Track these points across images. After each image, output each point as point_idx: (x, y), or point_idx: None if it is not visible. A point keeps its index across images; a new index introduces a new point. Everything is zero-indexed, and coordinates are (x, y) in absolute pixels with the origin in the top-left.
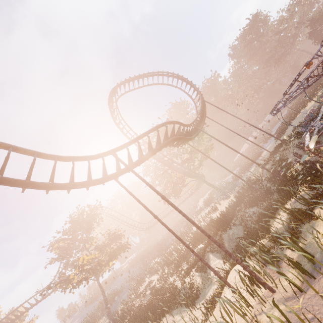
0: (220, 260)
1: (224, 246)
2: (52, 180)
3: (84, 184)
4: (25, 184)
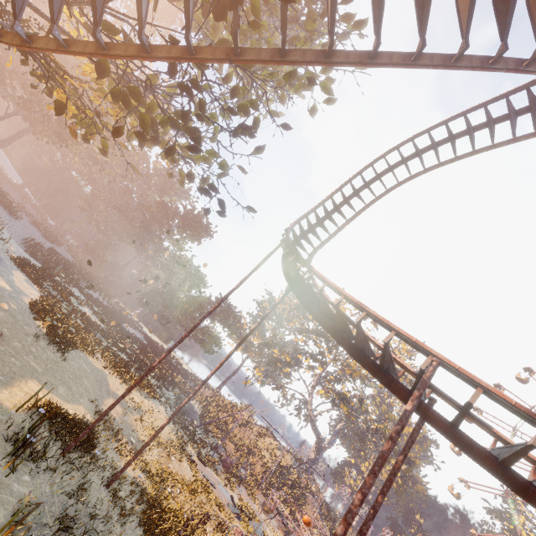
0: None
1: None
2: None
3: None
4: None
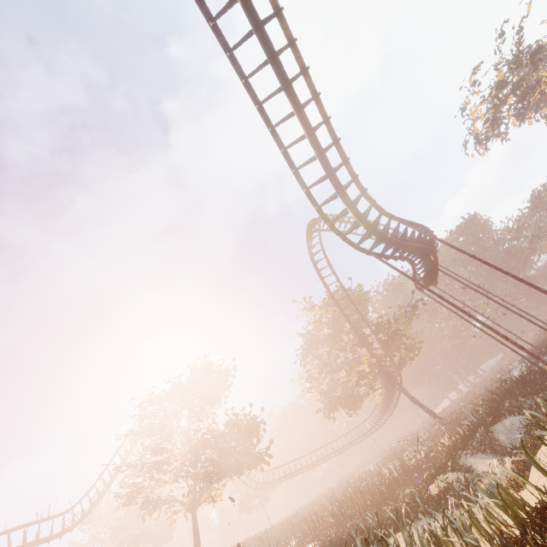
0: (497, 459)
1: (499, 440)
2: (356, 204)
3: (373, 226)
4: (344, 191)
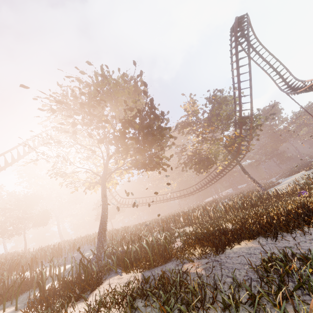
0: None
1: None
2: None
3: None
4: None
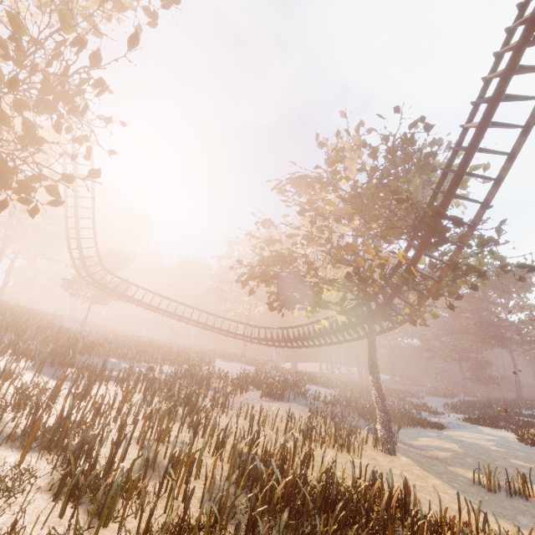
0: None
1: None
2: None
3: None
4: None
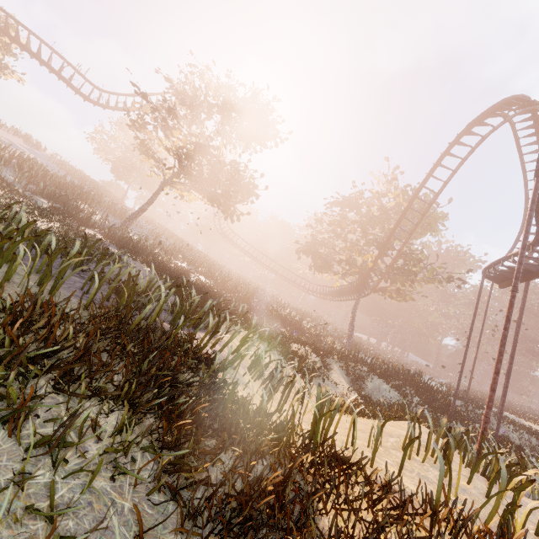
0: (349, 385)
1: (365, 383)
2: None
3: None
4: None
